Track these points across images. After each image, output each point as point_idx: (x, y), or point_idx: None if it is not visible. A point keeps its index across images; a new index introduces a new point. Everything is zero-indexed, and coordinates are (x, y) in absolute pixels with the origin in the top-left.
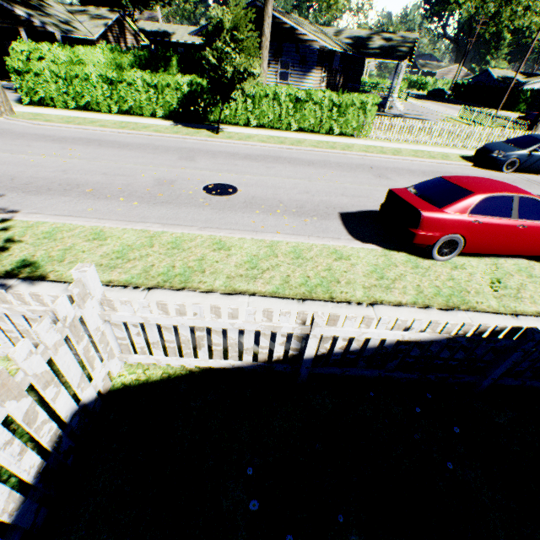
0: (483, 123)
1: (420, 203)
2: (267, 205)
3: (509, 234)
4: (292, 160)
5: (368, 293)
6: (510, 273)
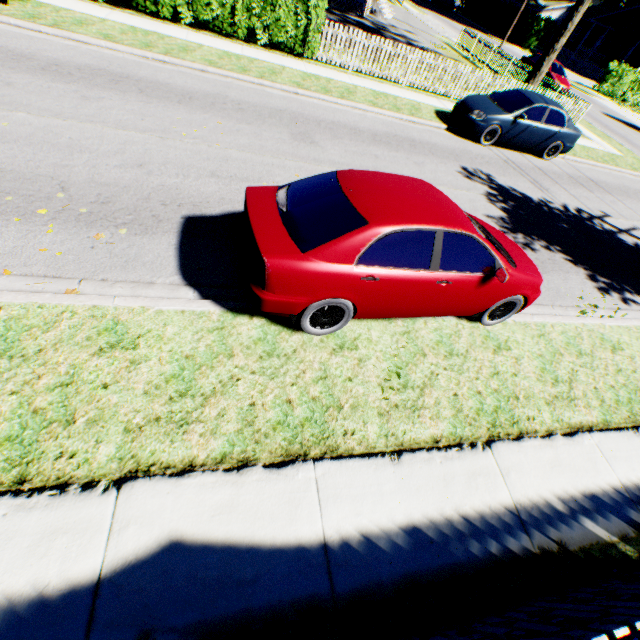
0: (482, 60)
1: (275, 236)
2: (24, 194)
3: (426, 293)
4: (151, 87)
5: (129, 446)
6: (424, 351)
